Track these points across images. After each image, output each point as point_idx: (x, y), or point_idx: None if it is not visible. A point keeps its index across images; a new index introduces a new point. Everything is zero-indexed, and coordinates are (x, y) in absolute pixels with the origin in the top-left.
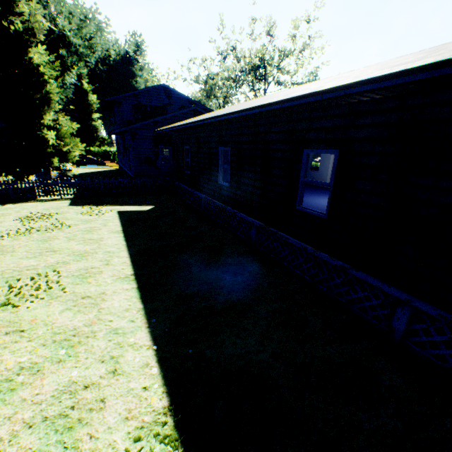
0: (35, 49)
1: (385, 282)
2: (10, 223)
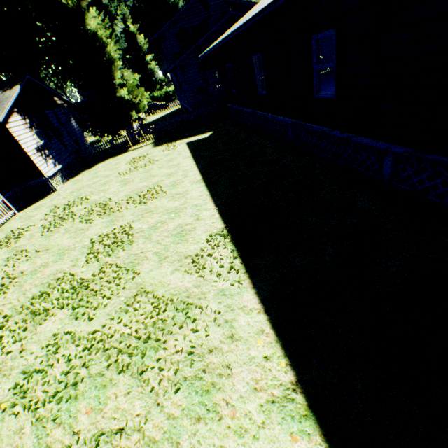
0: (89, 15)
1: (376, 140)
2: (124, 167)
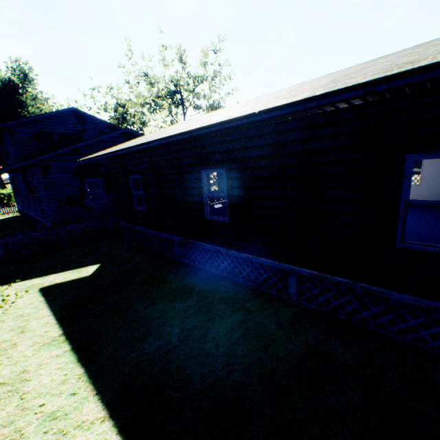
0: None
1: None
2: None
